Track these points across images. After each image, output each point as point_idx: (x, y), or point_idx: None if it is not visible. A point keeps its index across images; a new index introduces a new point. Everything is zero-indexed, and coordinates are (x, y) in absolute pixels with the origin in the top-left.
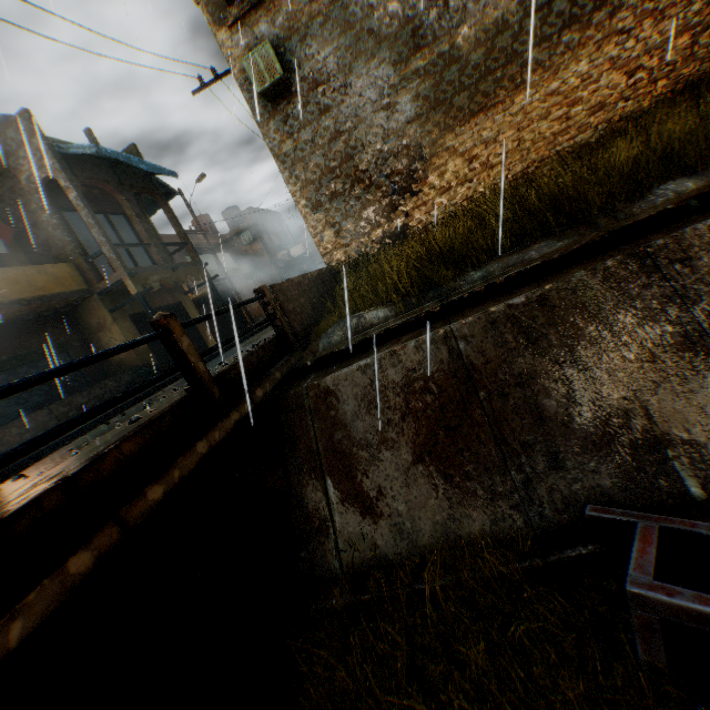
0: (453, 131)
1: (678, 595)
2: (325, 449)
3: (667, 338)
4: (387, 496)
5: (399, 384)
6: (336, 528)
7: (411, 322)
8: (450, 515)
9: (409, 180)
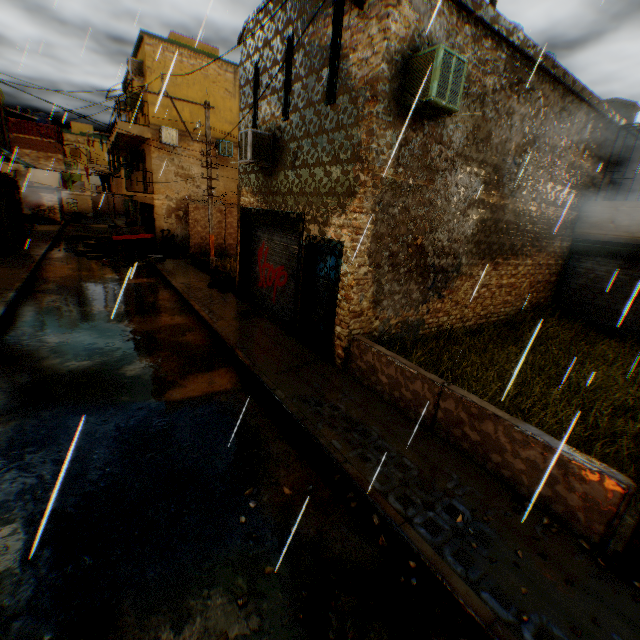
0: (478, 263)
1: None
2: None
3: None
4: None
5: None
6: None
7: None
8: None
9: (443, 282)
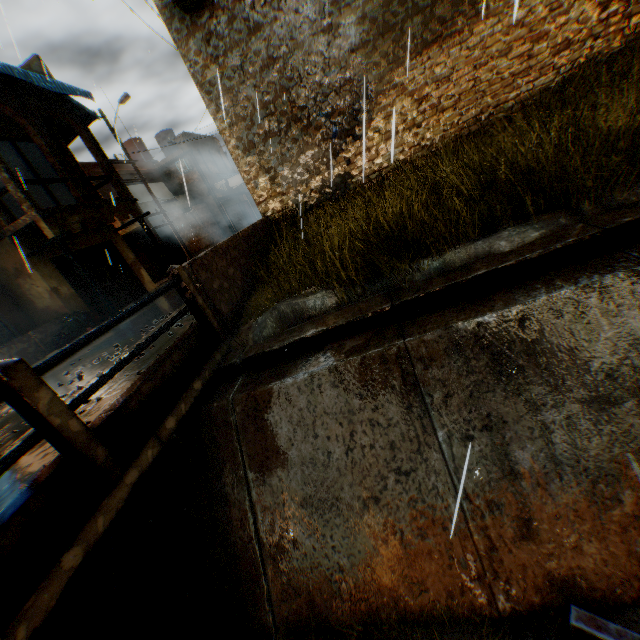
0: (402, 65)
1: None
2: (255, 480)
3: None
4: (327, 545)
5: (342, 410)
6: (268, 575)
7: (355, 323)
8: (400, 578)
9: (352, 121)
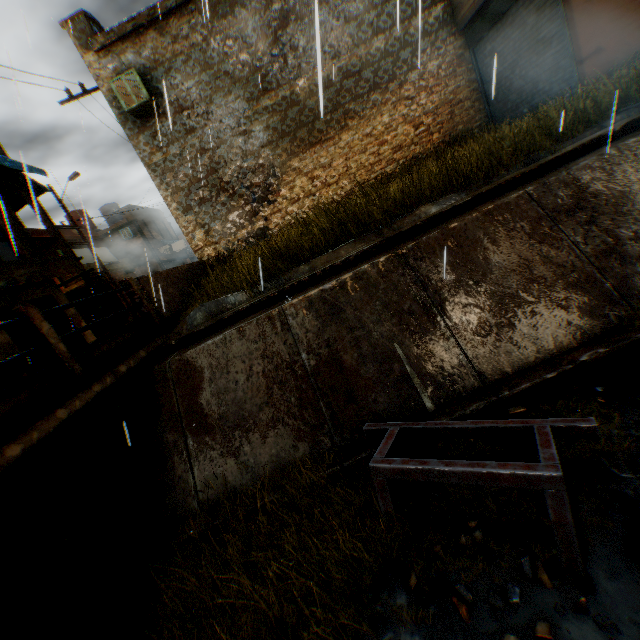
0: (298, 156)
1: (394, 462)
2: (186, 411)
3: (414, 309)
4: (236, 441)
5: (245, 353)
6: (195, 474)
7: (256, 305)
8: (282, 447)
9: (266, 191)
